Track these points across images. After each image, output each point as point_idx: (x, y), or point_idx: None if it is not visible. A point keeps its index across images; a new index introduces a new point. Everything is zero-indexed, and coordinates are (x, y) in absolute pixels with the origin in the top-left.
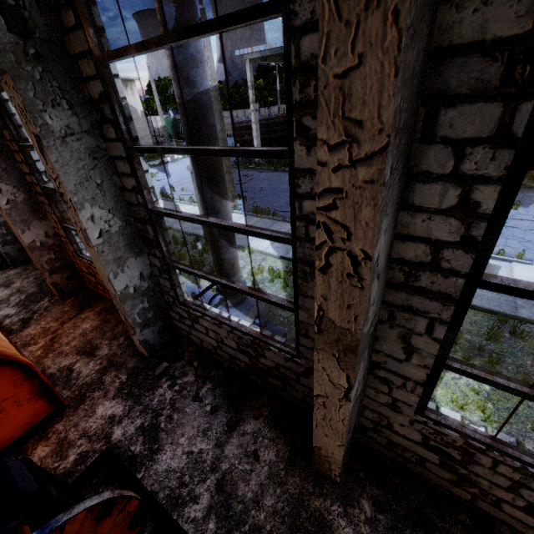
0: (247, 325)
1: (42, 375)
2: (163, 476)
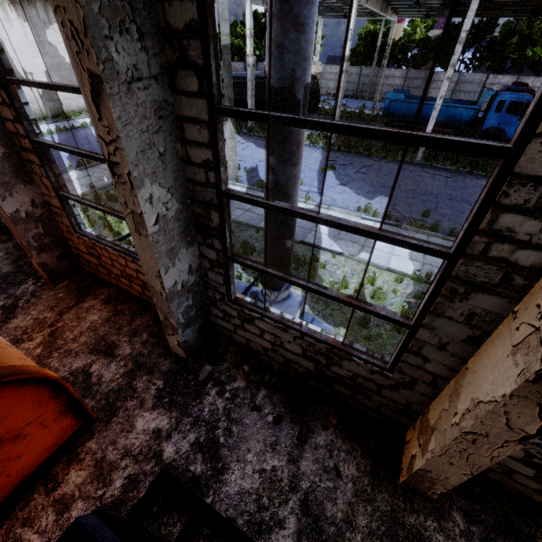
0: (318, 331)
1: (72, 390)
2: (237, 500)
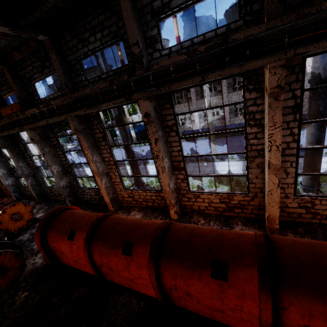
0: None
1: None
2: None
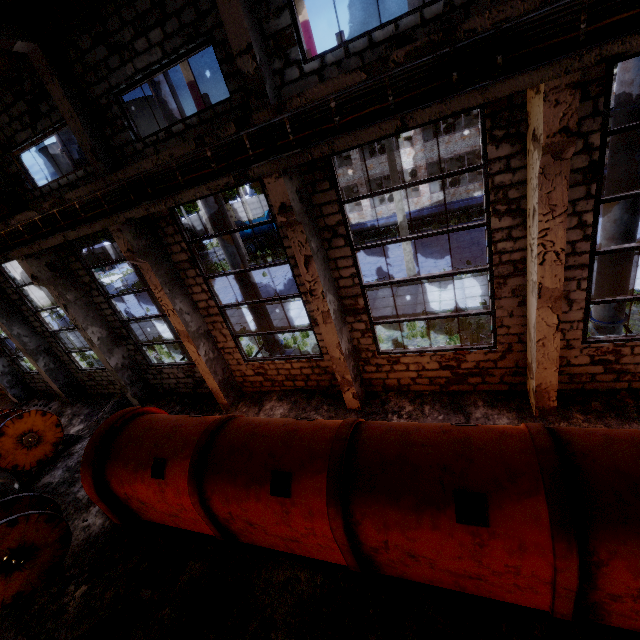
0: None
1: None
2: None
